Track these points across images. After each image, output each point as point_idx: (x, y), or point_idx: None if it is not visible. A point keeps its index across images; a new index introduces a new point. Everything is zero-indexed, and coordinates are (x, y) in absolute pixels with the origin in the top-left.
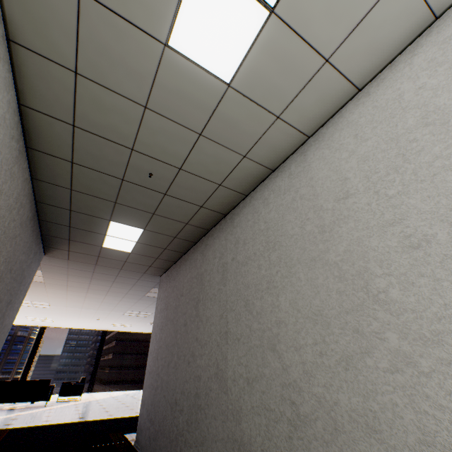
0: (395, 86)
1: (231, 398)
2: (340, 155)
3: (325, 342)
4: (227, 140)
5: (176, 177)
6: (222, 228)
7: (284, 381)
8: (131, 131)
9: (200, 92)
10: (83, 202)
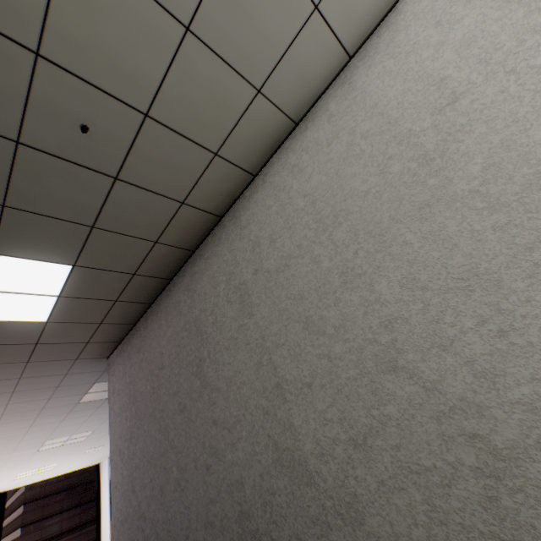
0: None
1: (325, 488)
2: (419, 56)
3: (504, 310)
4: (233, 49)
5: (139, 136)
6: (218, 239)
7: (437, 409)
8: None
9: None
10: None
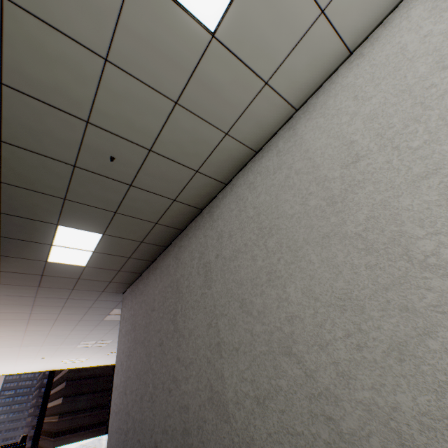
0: (393, 41)
1: (236, 428)
2: (340, 119)
3: (363, 330)
4: (207, 111)
5: (145, 162)
6: (198, 225)
7: (310, 391)
8: (86, 94)
9: (177, 42)
10: (19, 200)
